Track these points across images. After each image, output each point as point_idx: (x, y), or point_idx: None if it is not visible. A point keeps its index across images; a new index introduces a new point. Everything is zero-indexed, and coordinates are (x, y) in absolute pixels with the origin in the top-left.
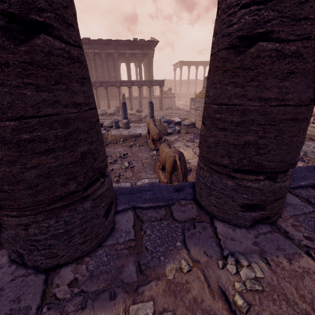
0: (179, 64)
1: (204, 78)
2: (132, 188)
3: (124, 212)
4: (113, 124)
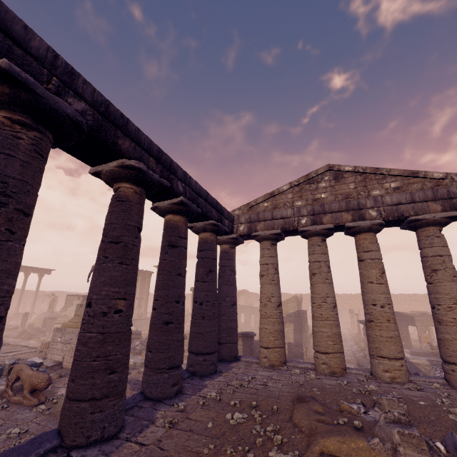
0: None
1: (79, 304)
2: None
3: None
4: None
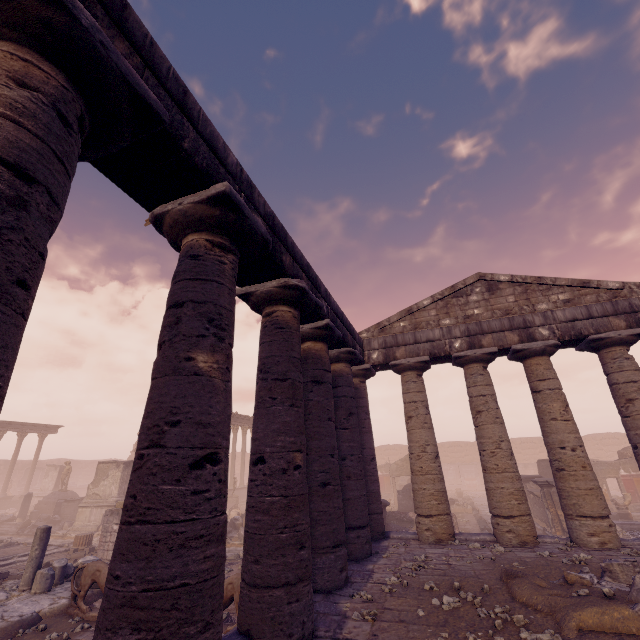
0: None
1: None
2: None
3: None
4: None
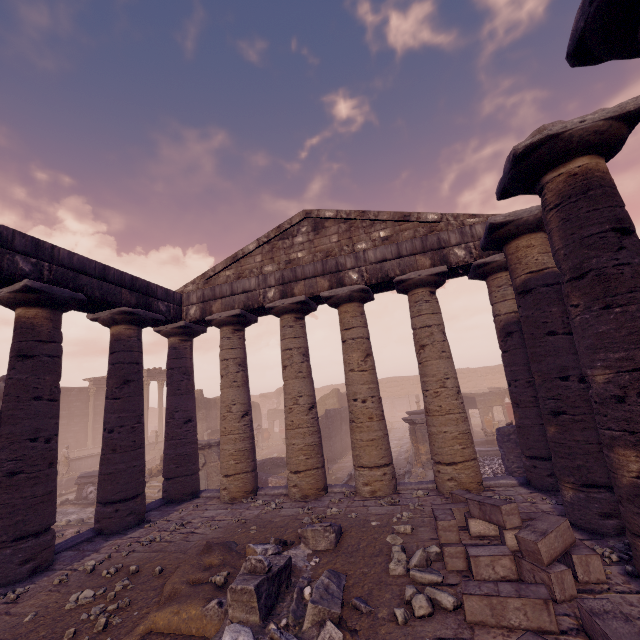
0: None
1: None
2: None
3: None
4: None
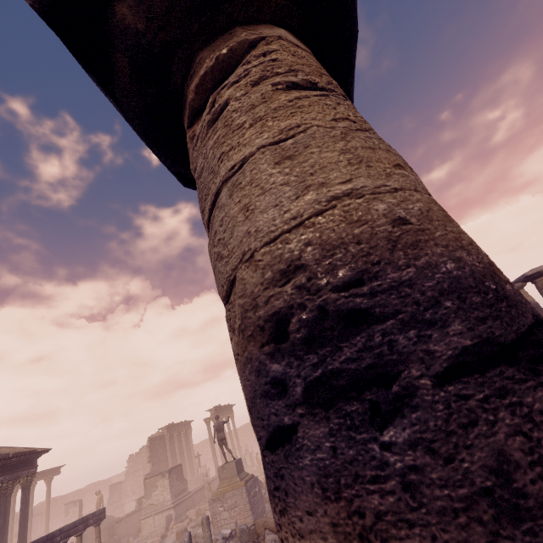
0: None
1: (220, 468)
2: None
3: None
4: None
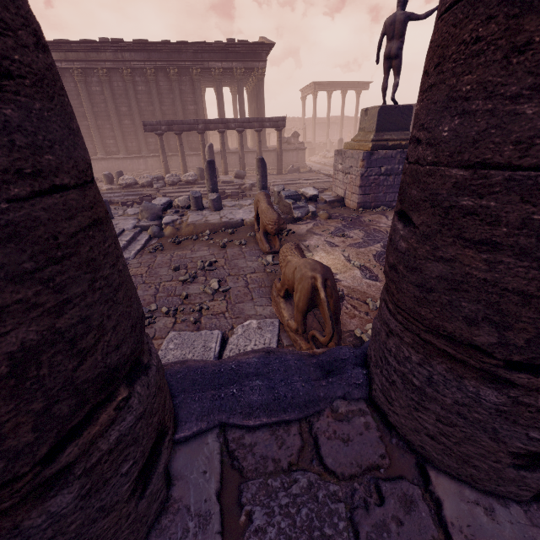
0: (311, 87)
1: (363, 110)
2: (218, 369)
3: (197, 442)
4: (191, 202)
